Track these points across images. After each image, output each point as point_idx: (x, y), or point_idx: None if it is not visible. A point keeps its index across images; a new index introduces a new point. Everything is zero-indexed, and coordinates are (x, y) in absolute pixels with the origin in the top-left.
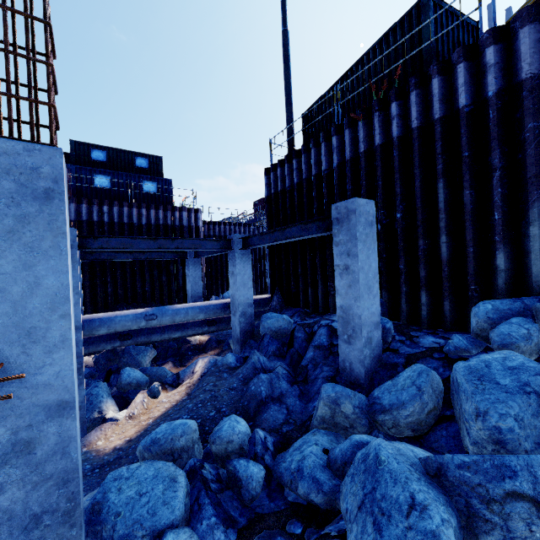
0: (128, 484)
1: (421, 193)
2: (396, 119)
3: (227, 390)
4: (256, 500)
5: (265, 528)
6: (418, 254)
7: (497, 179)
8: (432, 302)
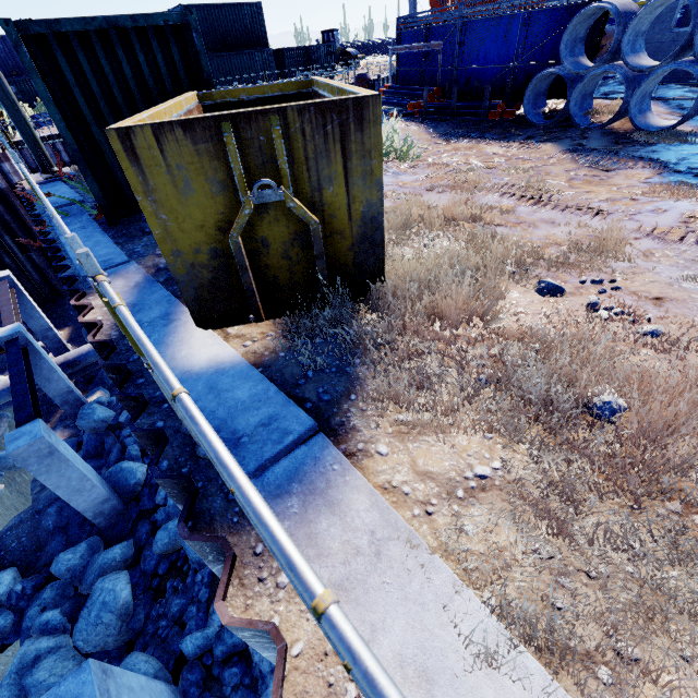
0: None
1: None
2: None
3: (34, 513)
4: (8, 633)
5: (1, 656)
6: None
7: None
8: None
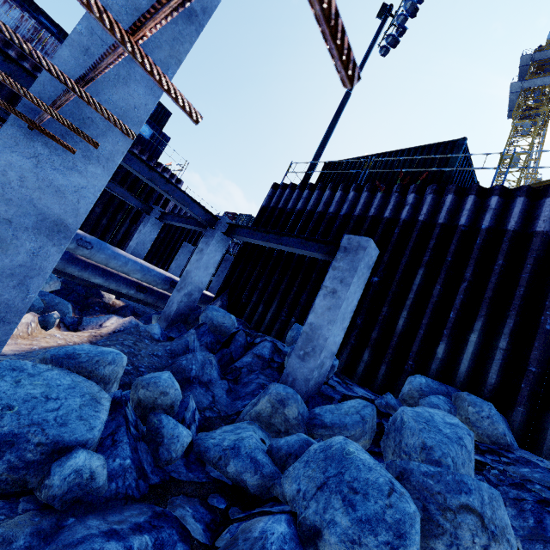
0: (32, 381)
1: (403, 271)
2: (409, 206)
3: (150, 354)
4: (171, 465)
5: (182, 493)
6: (379, 317)
7: (463, 288)
8: (371, 362)
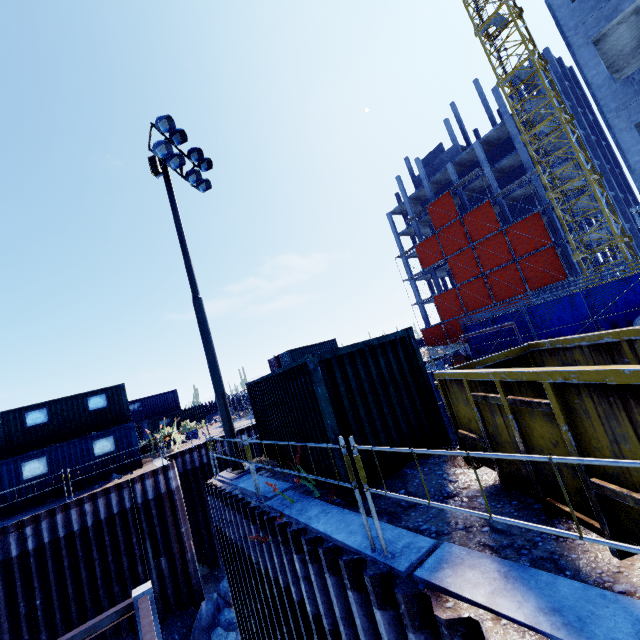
0: None
1: None
2: (303, 584)
3: None
4: None
5: None
6: None
7: None
8: None
